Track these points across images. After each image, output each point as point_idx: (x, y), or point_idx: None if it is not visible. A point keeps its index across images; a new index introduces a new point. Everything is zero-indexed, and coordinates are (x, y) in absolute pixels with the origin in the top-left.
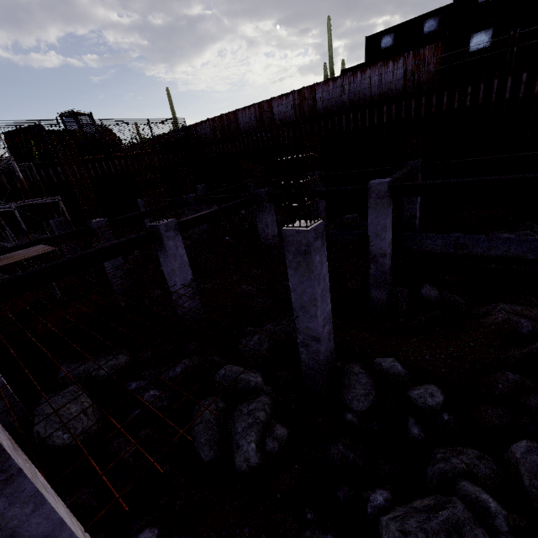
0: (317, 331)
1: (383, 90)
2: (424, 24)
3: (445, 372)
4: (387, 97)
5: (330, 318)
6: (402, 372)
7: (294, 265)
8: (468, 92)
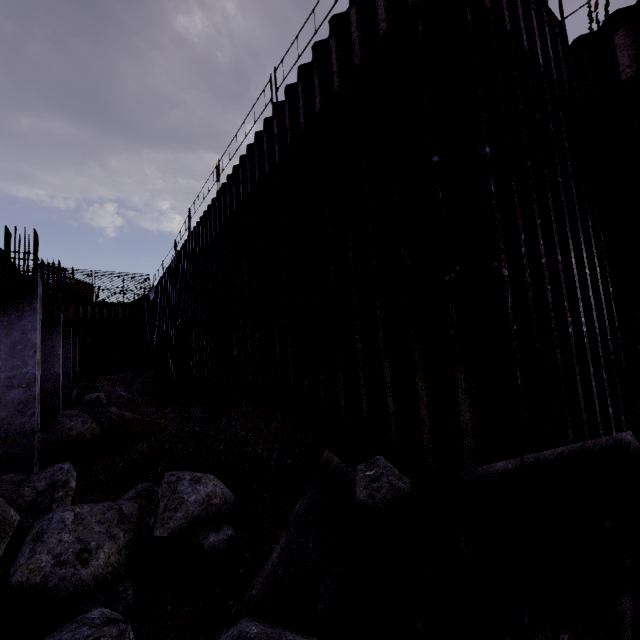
0: None
1: None
2: None
3: None
4: None
5: None
6: None
7: None
8: (240, 179)
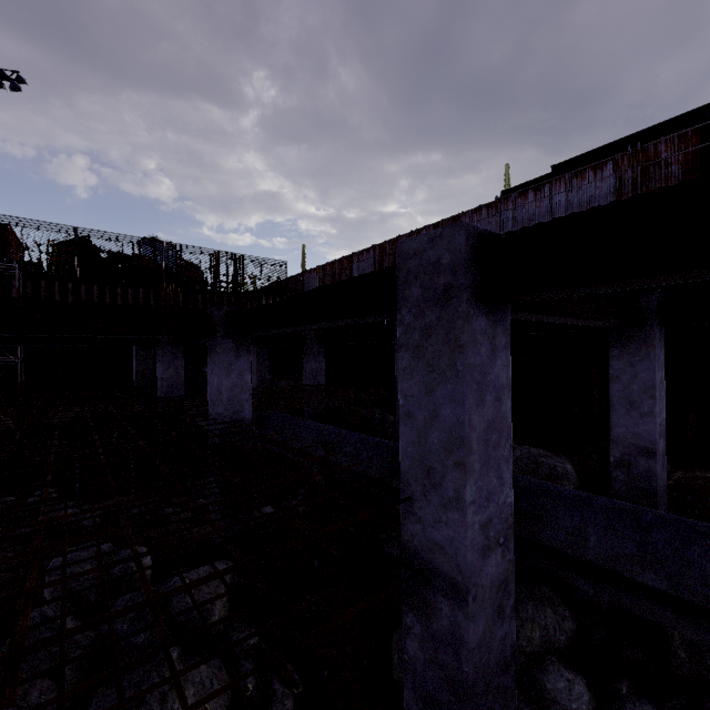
0: None
1: None
2: None
3: None
4: None
5: None
6: None
7: None
8: None
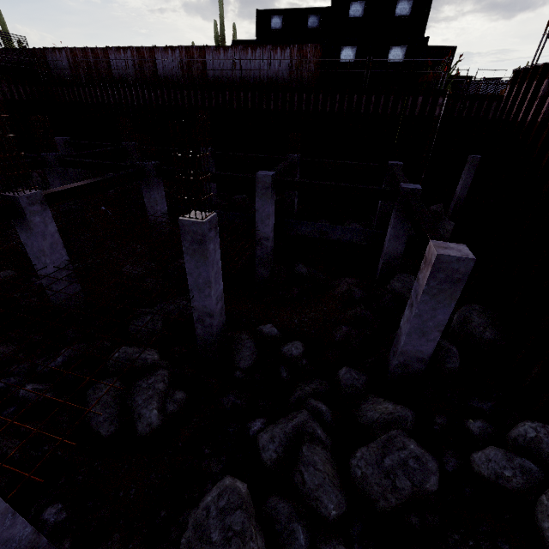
0: (211, 308)
1: (272, 75)
2: (309, 18)
3: (307, 331)
4: (275, 83)
5: (222, 296)
6: (277, 335)
7: (190, 251)
8: (337, 100)
